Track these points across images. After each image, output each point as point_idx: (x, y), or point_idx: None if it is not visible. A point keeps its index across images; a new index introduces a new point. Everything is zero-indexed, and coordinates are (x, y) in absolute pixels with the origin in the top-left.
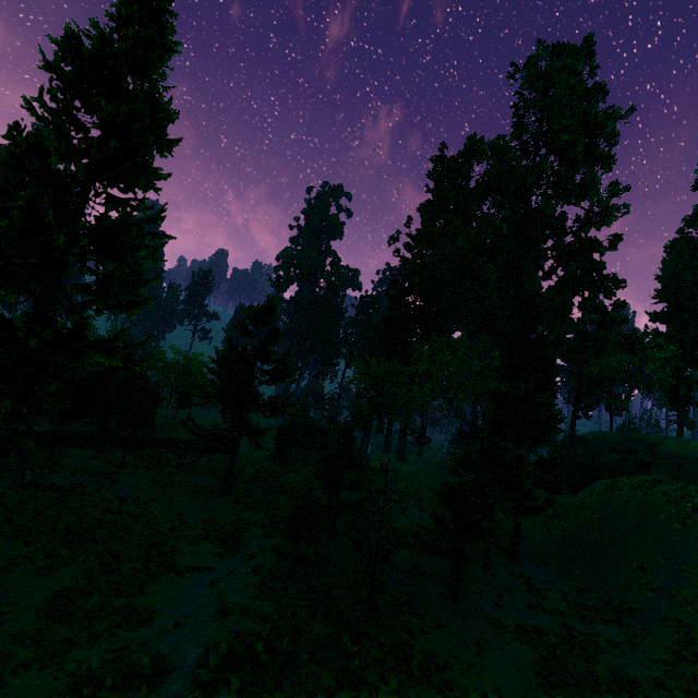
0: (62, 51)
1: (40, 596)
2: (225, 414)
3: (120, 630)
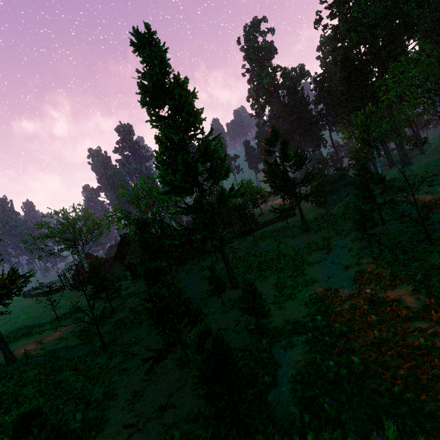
0: (142, 95)
1: (270, 286)
2: (284, 198)
3: (307, 287)
